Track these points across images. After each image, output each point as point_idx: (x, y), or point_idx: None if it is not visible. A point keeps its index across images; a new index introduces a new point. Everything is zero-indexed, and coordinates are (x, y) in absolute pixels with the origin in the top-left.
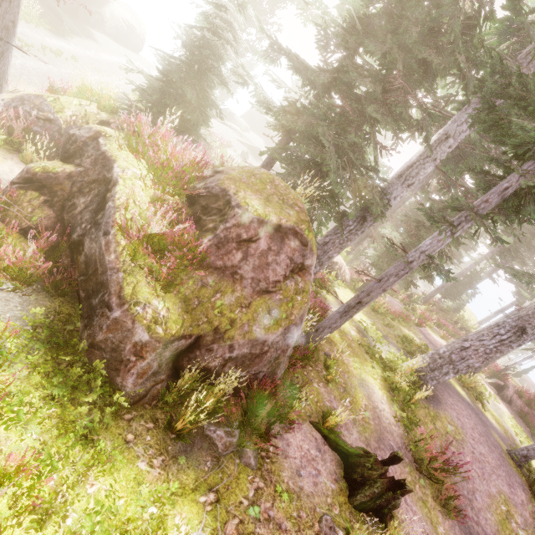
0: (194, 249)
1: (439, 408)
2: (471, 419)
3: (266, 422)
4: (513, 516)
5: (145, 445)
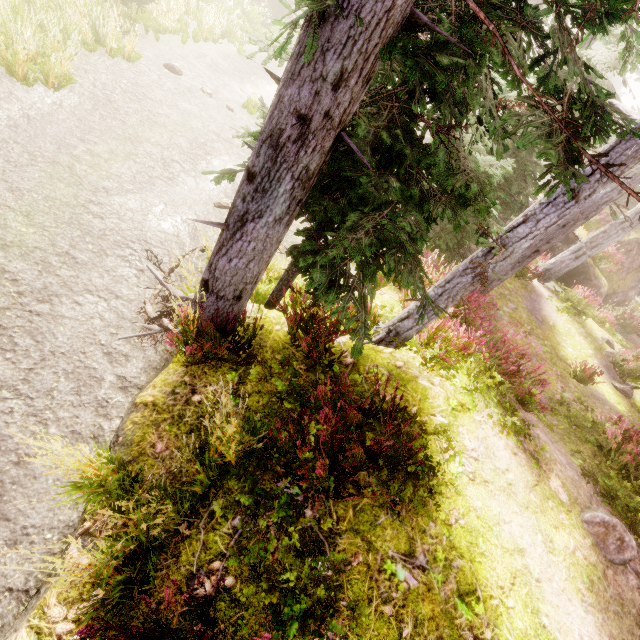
0: (613, 257)
1: None
2: None
3: (636, 324)
4: None
5: None
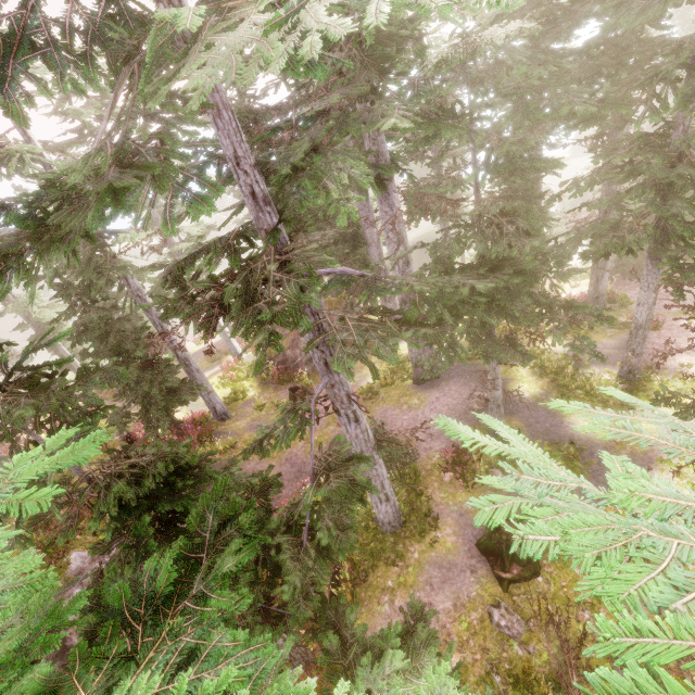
0: None
1: (423, 391)
2: (461, 400)
3: (275, 375)
4: (405, 449)
5: (258, 381)
